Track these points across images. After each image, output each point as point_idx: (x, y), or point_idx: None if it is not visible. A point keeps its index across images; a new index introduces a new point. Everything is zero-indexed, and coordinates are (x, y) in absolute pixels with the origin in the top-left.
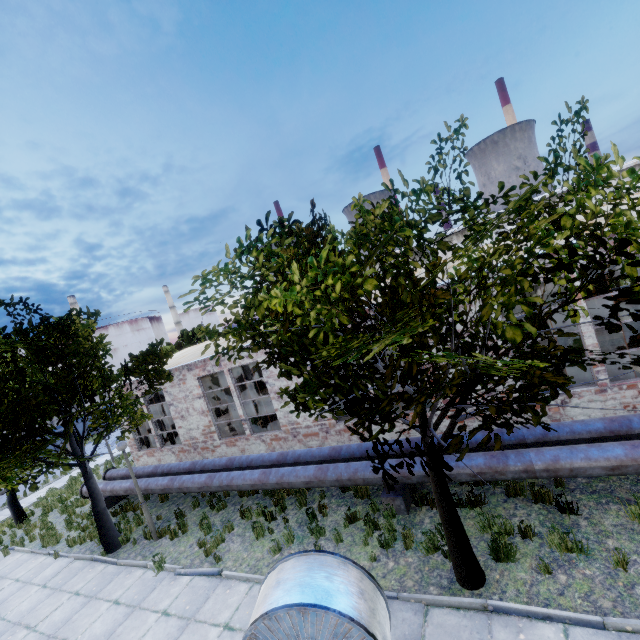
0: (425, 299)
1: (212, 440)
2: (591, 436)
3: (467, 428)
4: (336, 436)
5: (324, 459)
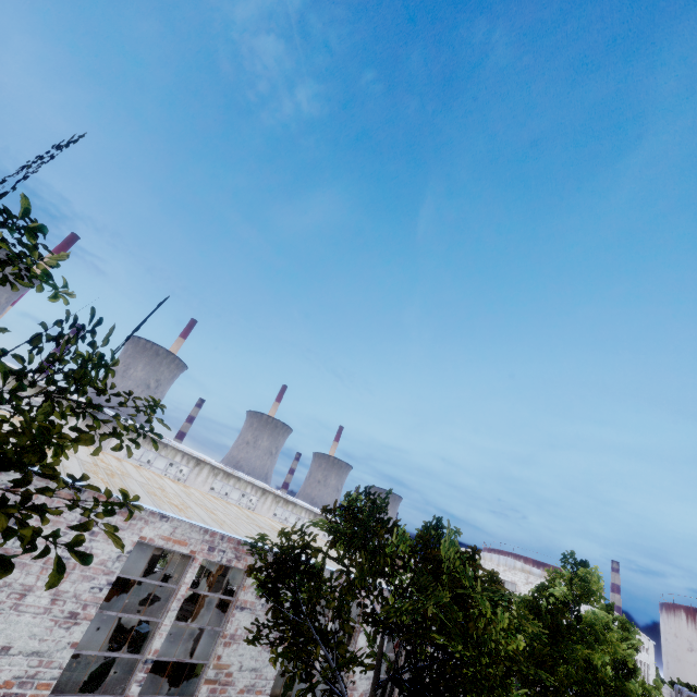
0: (501, 644)
1: None
2: None
3: None
4: None
5: None
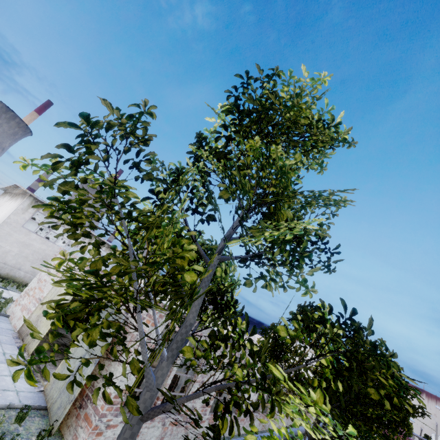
0: None
1: (204, 414)
2: (304, 432)
3: (267, 424)
4: (248, 422)
5: (283, 438)
